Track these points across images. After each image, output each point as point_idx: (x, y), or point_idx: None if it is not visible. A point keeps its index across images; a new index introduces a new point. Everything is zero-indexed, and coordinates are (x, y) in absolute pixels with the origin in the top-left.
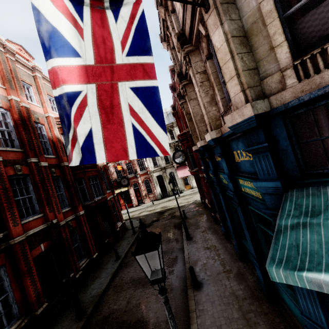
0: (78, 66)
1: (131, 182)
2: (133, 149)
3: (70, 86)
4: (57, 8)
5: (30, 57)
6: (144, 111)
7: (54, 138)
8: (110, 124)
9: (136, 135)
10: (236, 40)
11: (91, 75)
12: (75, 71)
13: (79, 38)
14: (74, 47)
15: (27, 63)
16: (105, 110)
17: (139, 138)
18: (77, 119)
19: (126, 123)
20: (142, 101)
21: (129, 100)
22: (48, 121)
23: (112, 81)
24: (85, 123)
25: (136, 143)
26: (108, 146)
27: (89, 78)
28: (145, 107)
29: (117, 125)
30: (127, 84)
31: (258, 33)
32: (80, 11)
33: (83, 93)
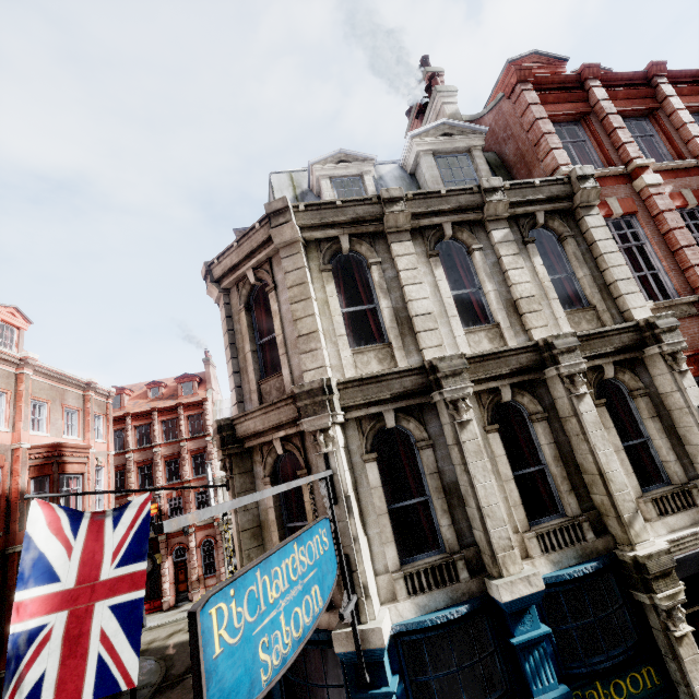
0: (55, 593)
1: (172, 543)
2: (91, 687)
3: (38, 619)
4: (53, 531)
5: (24, 323)
6: (119, 633)
7: (14, 491)
8: (71, 658)
9: (100, 667)
10: (246, 534)
11: (67, 600)
12: (50, 599)
13: (67, 558)
14: (57, 571)
15: (14, 354)
16: (70, 641)
17: (102, 670)
18: (33, 659)
19: (91, 653)
20: (119, 619)
21: (103, 622)
22: (13, 458)
23: (89, 602)
24: (41, 662)
25: (98, 678)
26: (60, 689)
27: (63, 605)
28: (122, 627)
29: (80, 657)
30: (107, 602)
31: (268, 530)
32: (76, 529)
33: (50, 624)
